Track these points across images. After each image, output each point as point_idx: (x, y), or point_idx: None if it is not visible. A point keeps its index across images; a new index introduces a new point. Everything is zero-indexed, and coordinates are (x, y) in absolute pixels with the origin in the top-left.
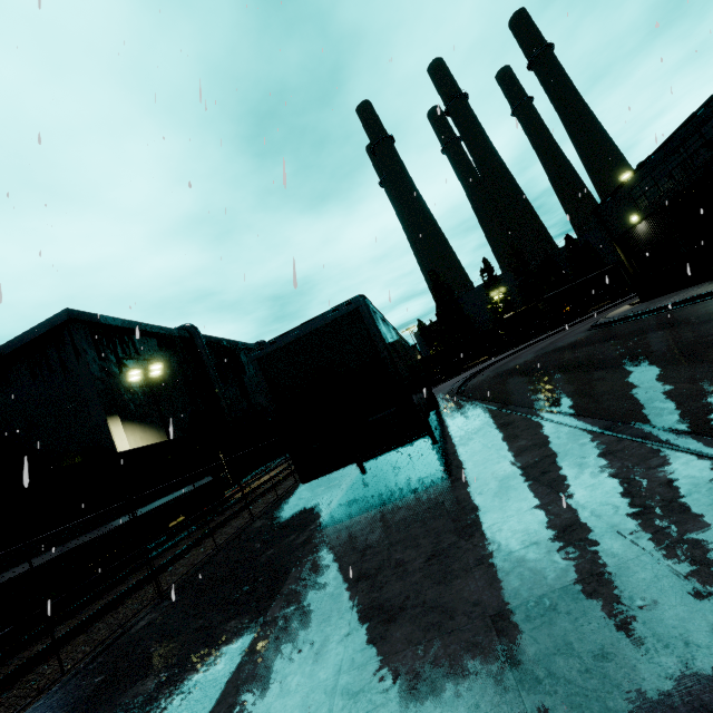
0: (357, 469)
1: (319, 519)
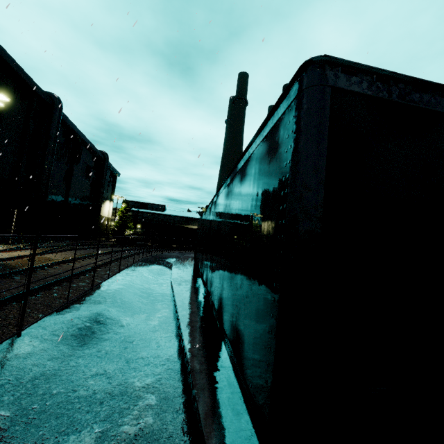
0: (192, 327)
1: (140, 406)
